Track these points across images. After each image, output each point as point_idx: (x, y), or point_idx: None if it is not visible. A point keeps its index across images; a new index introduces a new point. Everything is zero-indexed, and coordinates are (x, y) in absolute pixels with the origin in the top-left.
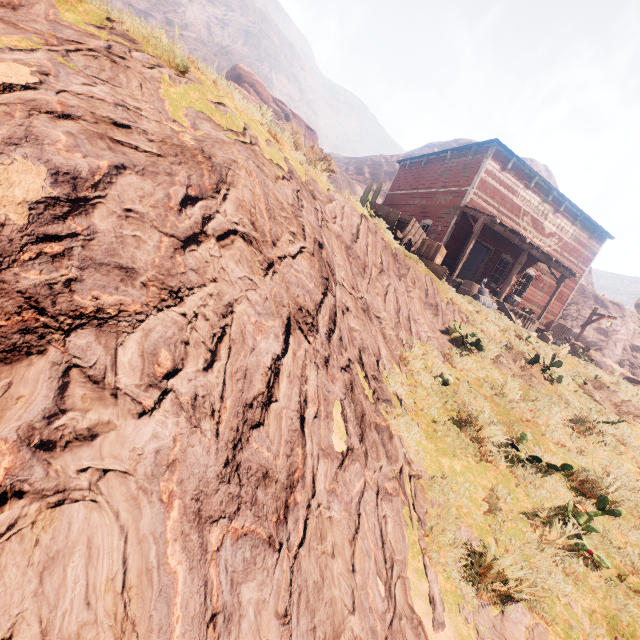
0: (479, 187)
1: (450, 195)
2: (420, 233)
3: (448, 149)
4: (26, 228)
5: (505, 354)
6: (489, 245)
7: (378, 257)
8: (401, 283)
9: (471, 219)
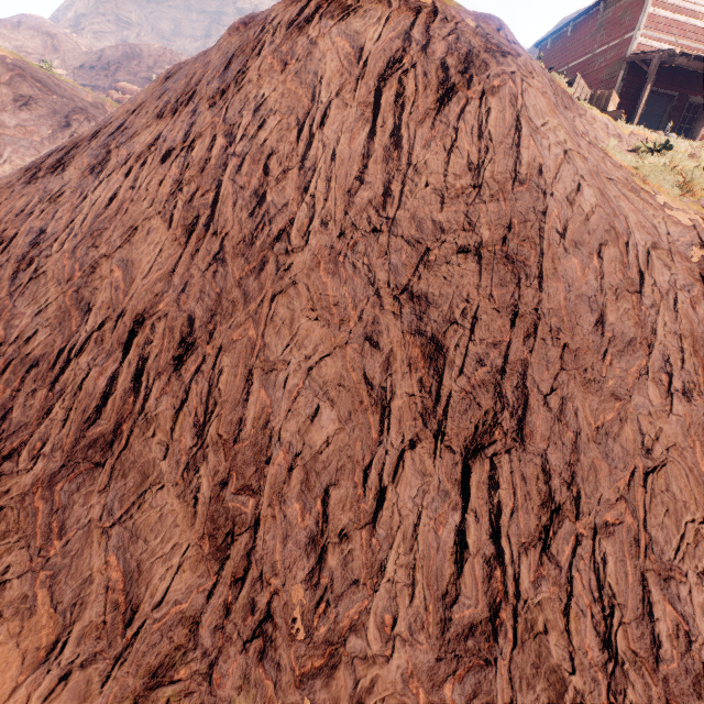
0: (647, 26)
1: (610, 52)
2: (585, 93)
3: (599, 0)
4: (483, 31)
5: (697, 149)
6: (670, 91)
7: (560, 98)
8: (582, 120)
9: (642, 65)
